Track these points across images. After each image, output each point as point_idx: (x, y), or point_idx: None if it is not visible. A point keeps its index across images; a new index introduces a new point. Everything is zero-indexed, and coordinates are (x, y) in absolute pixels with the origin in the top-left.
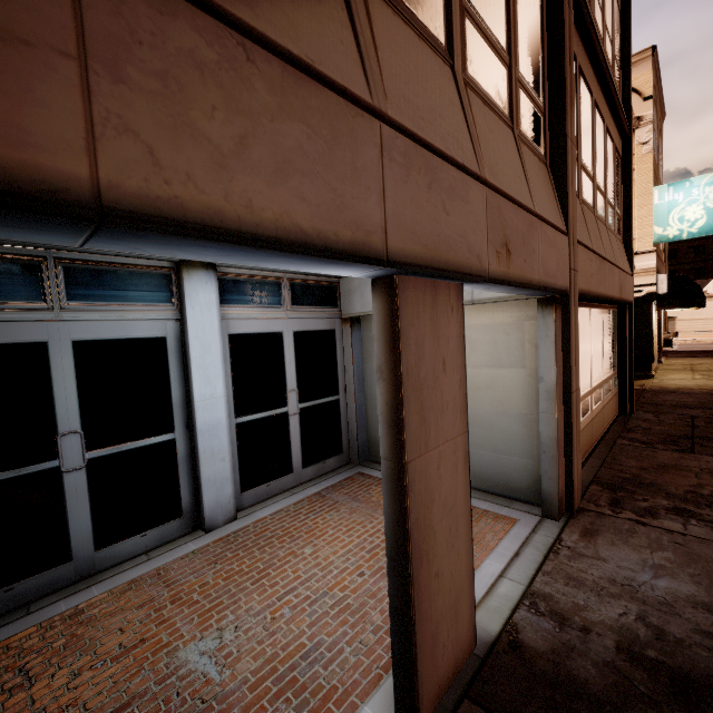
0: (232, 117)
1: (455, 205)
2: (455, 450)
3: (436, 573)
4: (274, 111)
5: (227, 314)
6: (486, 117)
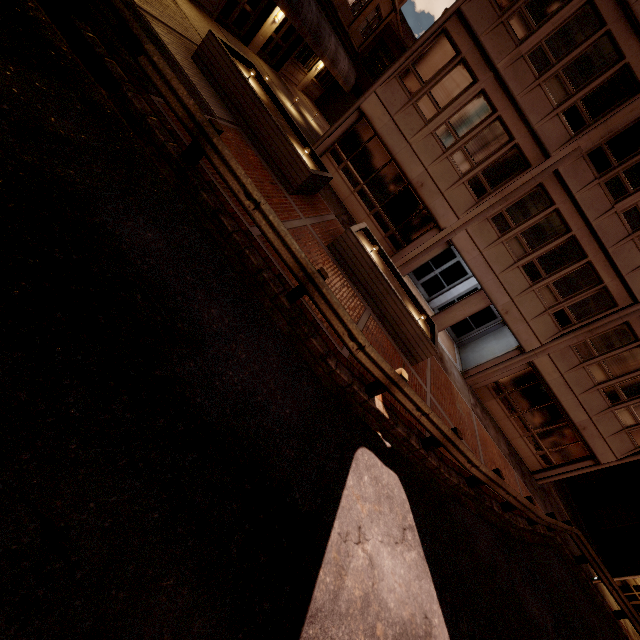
0: (479, 265)
1: (499, 294)
2: (464, 314)
3: (445, 316)
4: (483, 267)
5: None
6: (533, 298)
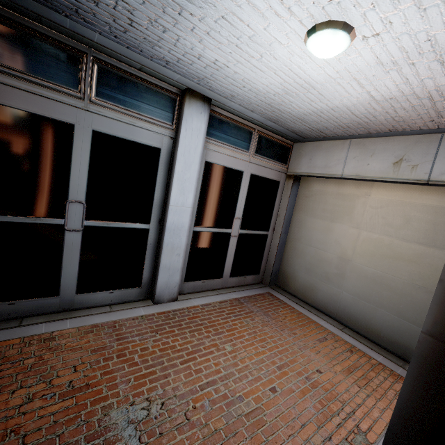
0: None
1: None
2: None
3: None
4: None
5: (208, 145)
6: None
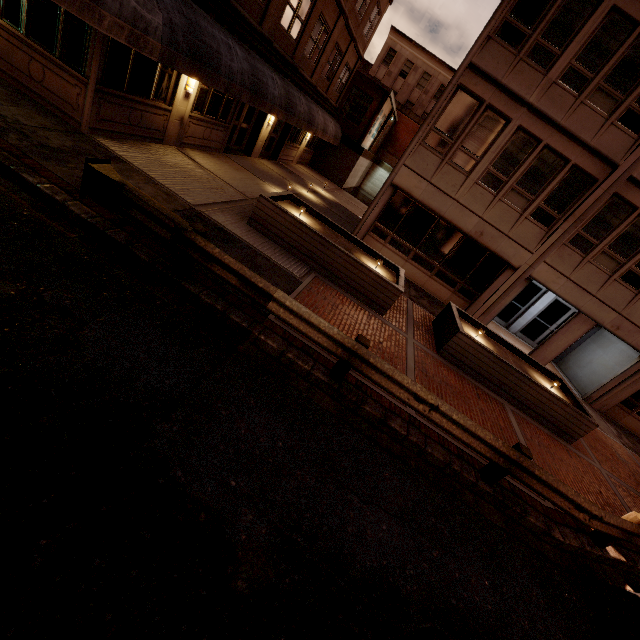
0: (570, 291)
1: (603, 312)
2: (567, 342)
3: (546, 349)
4: (576, 292)
5: None
6: None
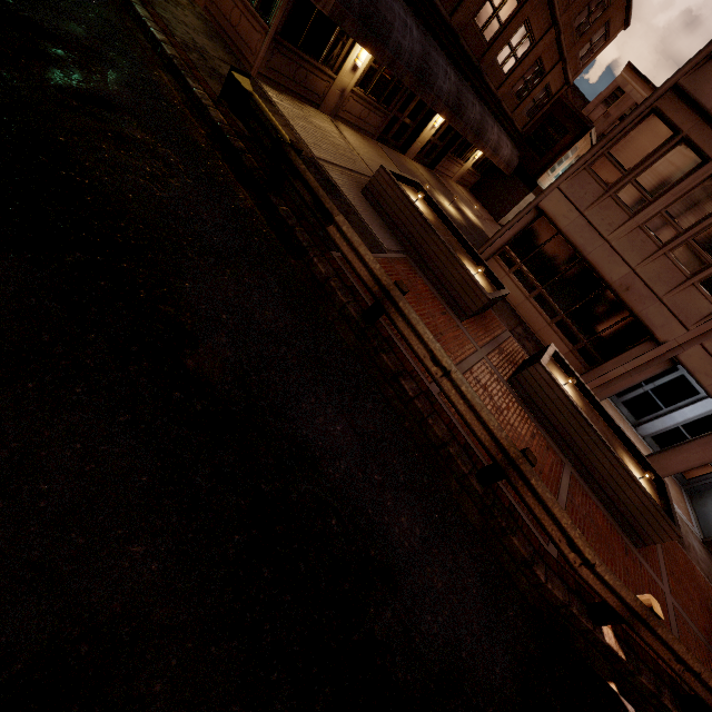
0: None
1: None
2: (703, 458)
3: (670, 458)
4: None
5: None
6: None
